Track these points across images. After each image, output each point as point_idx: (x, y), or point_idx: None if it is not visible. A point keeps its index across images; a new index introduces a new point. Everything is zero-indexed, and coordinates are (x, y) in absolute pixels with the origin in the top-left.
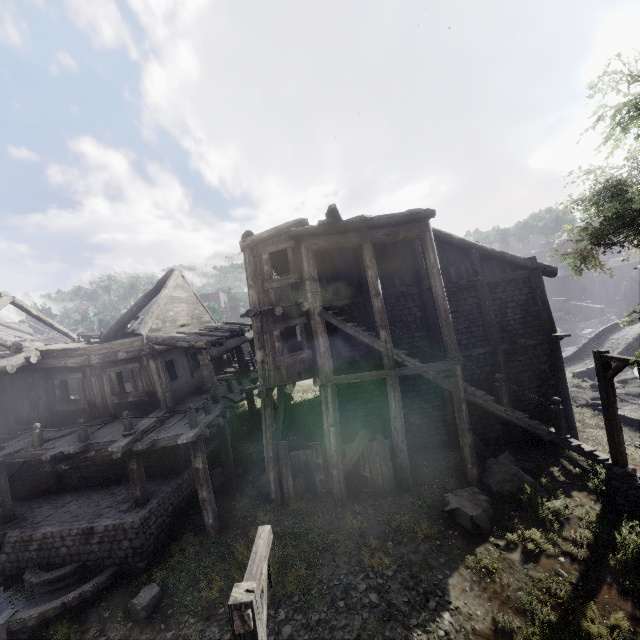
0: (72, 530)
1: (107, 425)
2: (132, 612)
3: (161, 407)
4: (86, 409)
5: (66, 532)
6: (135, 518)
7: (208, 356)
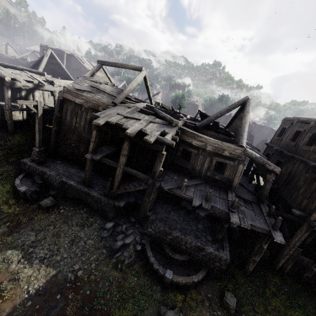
0: (193, 243)
1: (204, 188)
2: (224, 305)
3: (230, 190)
4: (189, 169)
5: (189, 242)
6: (226, 256)
7: (273, 177)
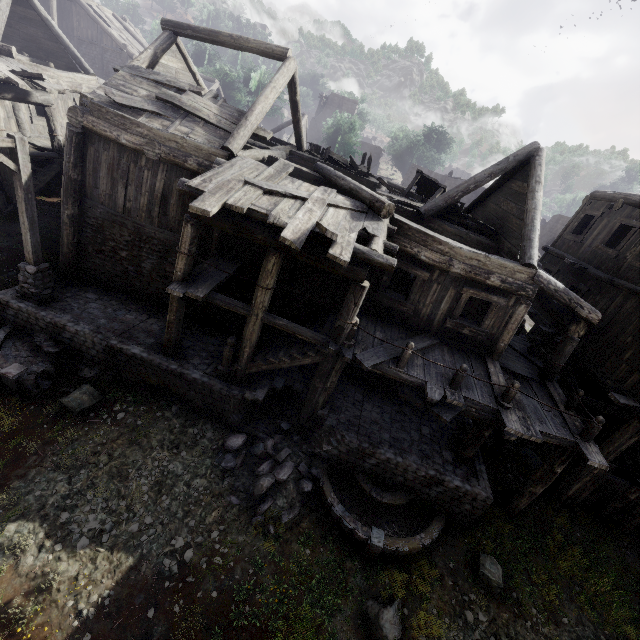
0: (420, 471)
1: (441, 355)
2: (481, 580)
3: (491, 356)
4: (405, 313)
5: (413, 469)
6: (487, 493)
7: (582, 331)
